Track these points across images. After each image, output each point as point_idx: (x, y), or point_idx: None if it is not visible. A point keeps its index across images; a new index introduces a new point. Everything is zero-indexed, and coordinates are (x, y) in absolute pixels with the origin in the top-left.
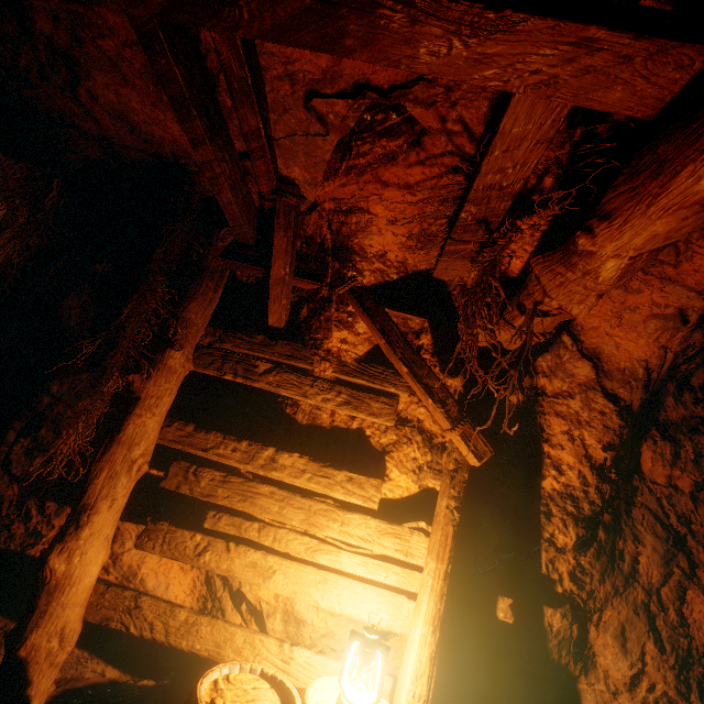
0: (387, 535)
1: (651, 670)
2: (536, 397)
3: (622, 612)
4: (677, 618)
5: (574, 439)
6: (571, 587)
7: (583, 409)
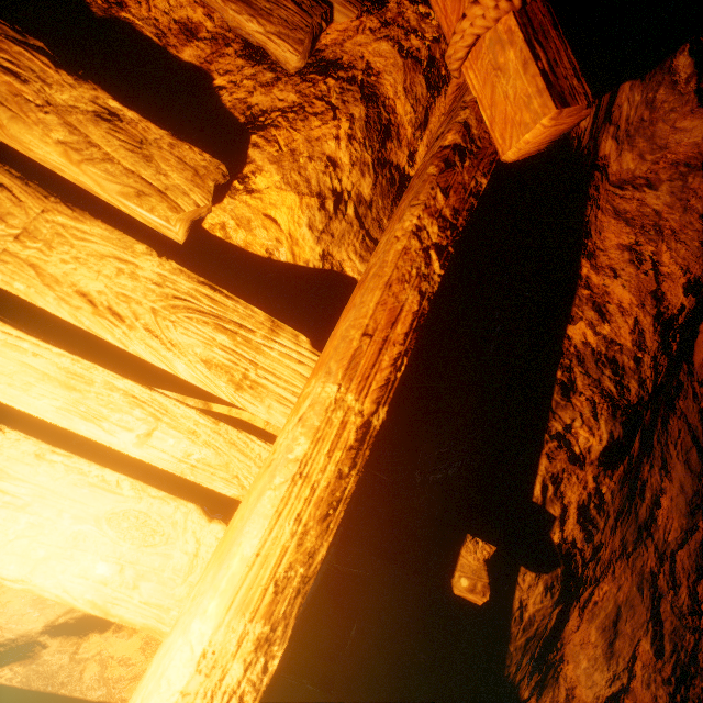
0: (192, 314)
1: (639, 686)
2: (592, 170)
3: (623, 586)
4: (688, 601)
5: (643, 260)
6: (575, 535)
7: (673, 208)
